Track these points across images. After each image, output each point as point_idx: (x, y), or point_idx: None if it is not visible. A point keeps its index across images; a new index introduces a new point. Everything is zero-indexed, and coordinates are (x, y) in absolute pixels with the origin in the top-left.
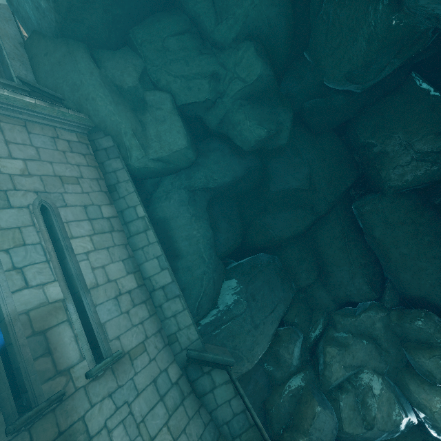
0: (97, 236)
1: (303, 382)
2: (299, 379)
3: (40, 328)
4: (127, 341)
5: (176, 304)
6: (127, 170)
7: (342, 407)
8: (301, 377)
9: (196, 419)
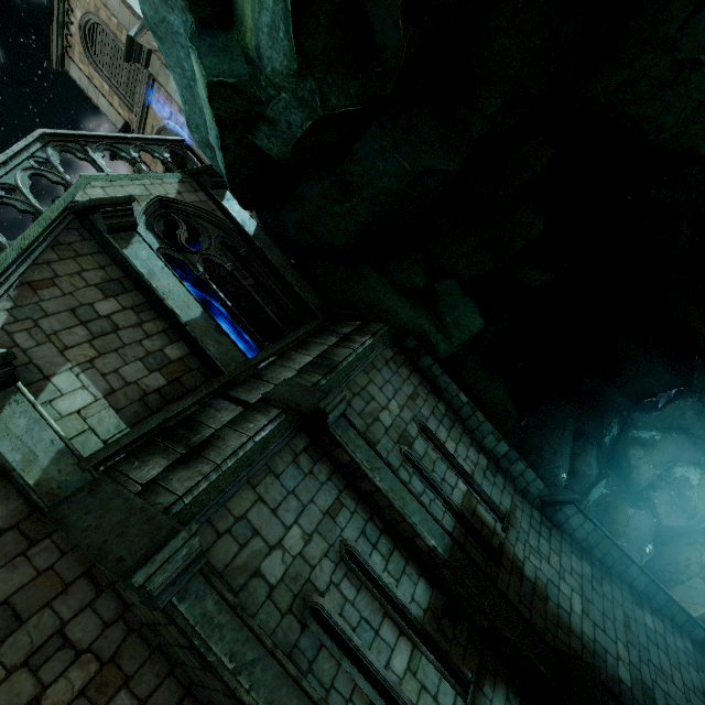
0: (451, 434)
1: (607, 489)
2: (602, 487)
3: (471, 511)
4: (505, 503)
5: (519, 465)
6: (437, 363)
7: (657, 505)
8: (604, 486)
9: (564, 542)
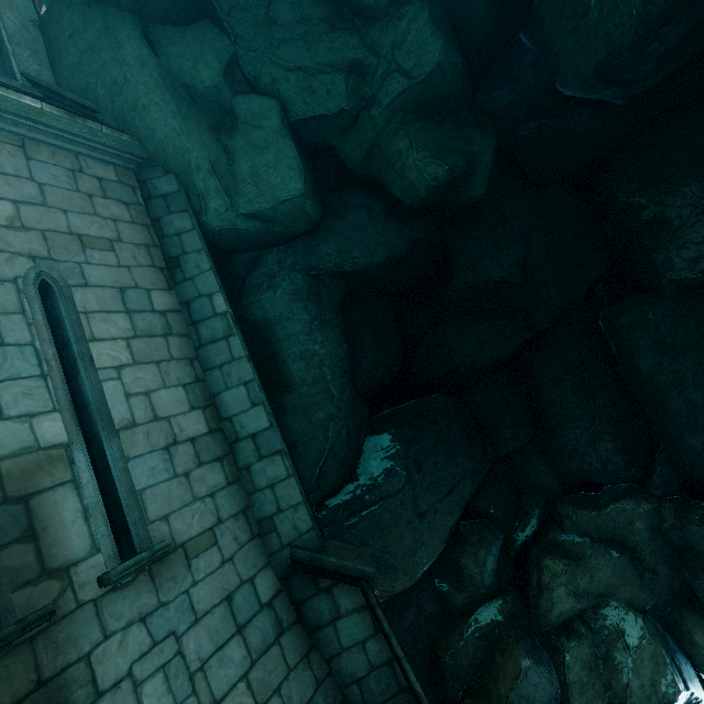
0: (140, 341)
1: (501, 614)
2: (494, 609)
3: (18, 491)
4: (182, 525)
5: (276, 466)
6: (199, 233)
7: (568, 663)
8: (497, 607)
9: (302, 670)
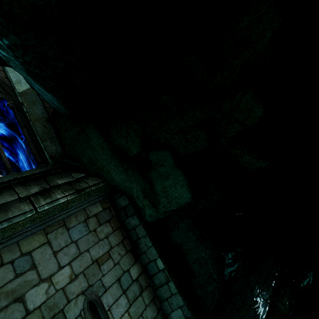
0: (132, 306)
1: None
2: None
3: None
4: None
5: None
6: (143, 225)
7: None
8: None
9: None
